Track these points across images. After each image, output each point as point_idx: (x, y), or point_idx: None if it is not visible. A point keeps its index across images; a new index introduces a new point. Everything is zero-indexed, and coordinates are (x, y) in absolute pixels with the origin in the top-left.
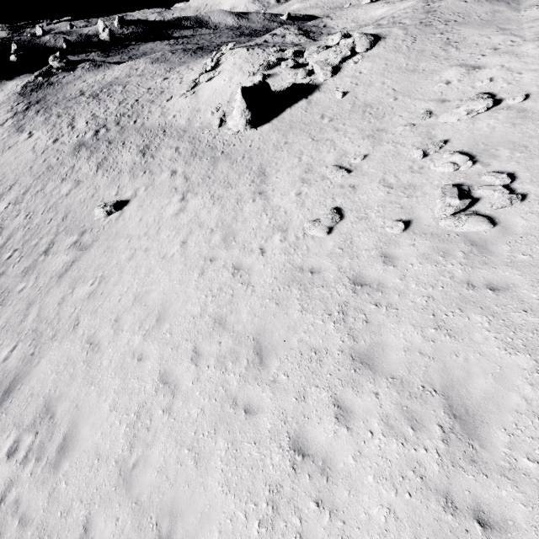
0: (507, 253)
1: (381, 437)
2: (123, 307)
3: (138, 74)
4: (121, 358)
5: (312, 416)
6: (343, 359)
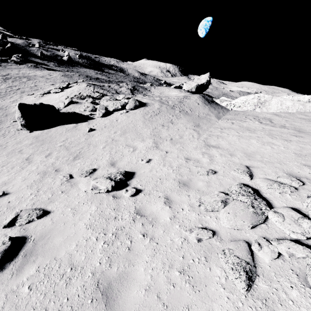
0: None
1: None
2: None
3: (48, 77)
4: None
5: None
6: None
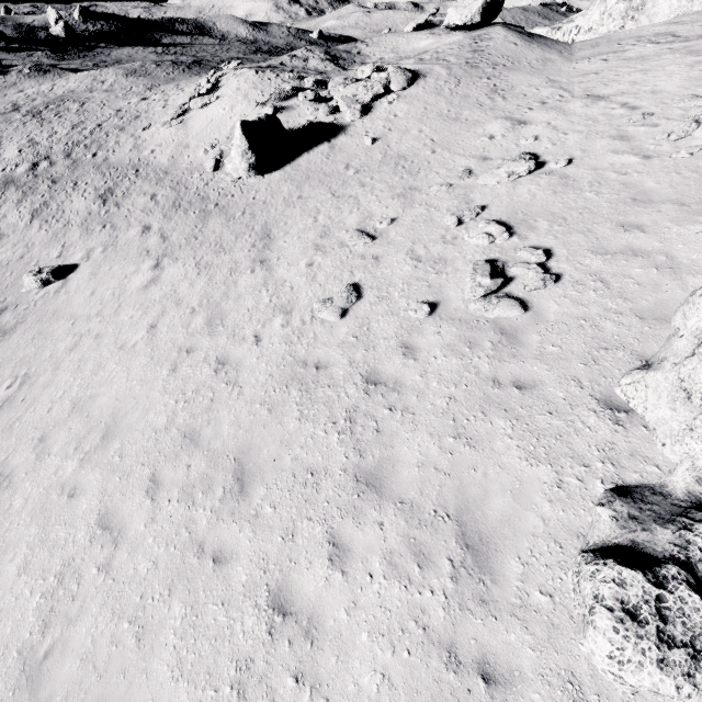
0: (537, 344)
1: (381, 580)
2: (54, 420)
3: (105, 89)
4: (43, 495)
5: (300, 560)
6: (345, 481)
